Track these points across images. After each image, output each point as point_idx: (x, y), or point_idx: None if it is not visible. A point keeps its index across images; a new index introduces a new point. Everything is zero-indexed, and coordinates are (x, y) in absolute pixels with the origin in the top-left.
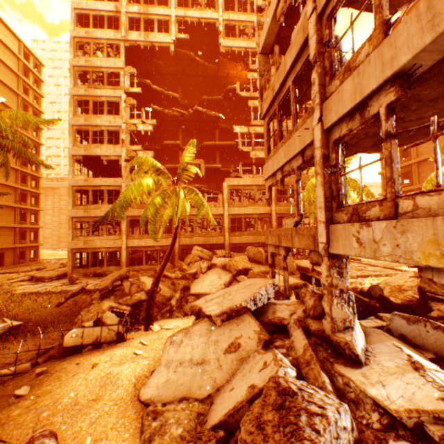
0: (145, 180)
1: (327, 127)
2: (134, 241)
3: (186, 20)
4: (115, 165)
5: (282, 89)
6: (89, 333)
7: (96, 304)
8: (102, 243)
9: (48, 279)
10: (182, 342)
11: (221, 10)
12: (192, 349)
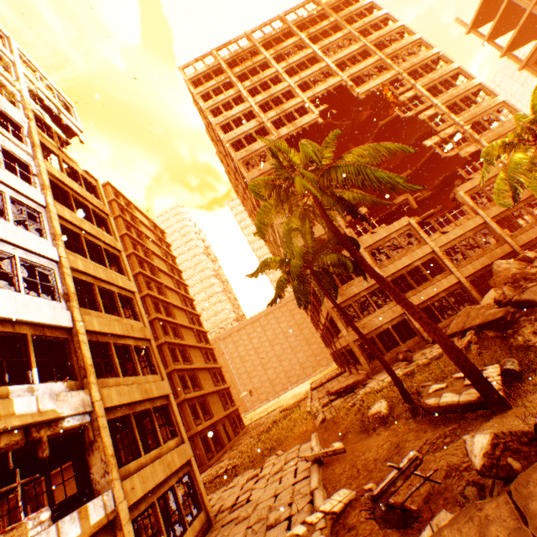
0: None
1: None
2: (412, 299)
3: (316, 97)
4: None
5: None
6: None
7: (522, 328)
8: (380, 320)
9: (365, 379)
10: None
11: (339, 72)
12: None
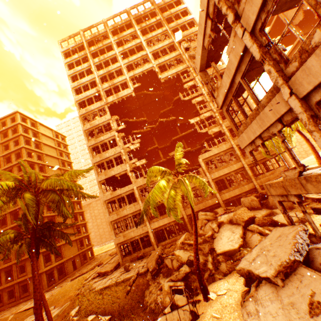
0: (160, 182)
1: (303, 96)
2: (155, 224)
3: (135, 76)
4: (123, 176)
5: (232, 85)
6: (171, 318)
7: (152, 284)
8: (134, 233)
9: (109, 272)
10: (258, 311)
11: (153, 60)
12: (273, 317)
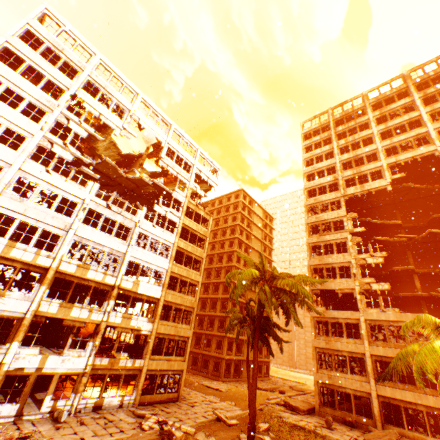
0: (434, 342)
1: None
2: (385, 389)
3: (397, 163)
4: (343, 294)
5: None
6: None
7: None
8: (346, 382)
9: (301, 410)
10: None
11: (436, 141)
12: None
